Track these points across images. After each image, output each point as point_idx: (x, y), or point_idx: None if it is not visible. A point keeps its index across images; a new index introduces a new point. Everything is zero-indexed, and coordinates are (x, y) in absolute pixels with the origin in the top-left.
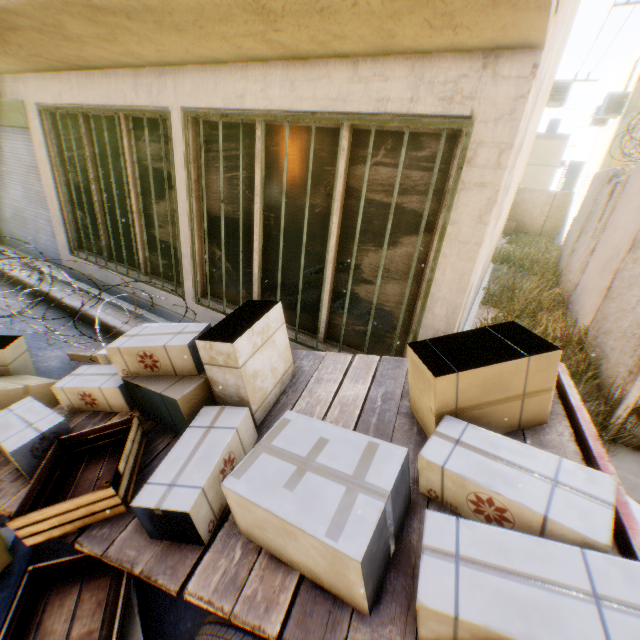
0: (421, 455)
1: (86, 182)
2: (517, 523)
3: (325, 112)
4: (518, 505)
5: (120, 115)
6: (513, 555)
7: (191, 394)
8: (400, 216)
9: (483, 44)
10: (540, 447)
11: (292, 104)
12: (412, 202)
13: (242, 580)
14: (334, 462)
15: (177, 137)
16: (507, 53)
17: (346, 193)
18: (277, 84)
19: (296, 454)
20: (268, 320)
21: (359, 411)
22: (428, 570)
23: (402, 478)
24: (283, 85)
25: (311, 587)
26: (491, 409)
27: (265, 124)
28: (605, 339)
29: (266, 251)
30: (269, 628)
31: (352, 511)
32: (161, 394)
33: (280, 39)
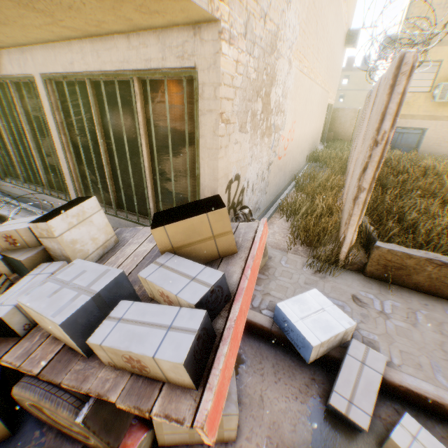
0: (138, 274)
1: (1, 129)
2: (174, 303)
3: (121, 70)
4: (168, 292)
5: (9, 81)
6: (147, 315)
7: (34, 257)
8: (178, 135)
9: (185, 21)
10: (226, 266)
11: (101, 66)
12: (183, 125)
13: (33, 351)
14: (81, 281)
15: (43, 94)
16: (204, 25)
17: (147, 123)
18: (89, 54)
19: (65, 280)
20: (83, 208)
21: (142, 258)
22: (102, 327)
23: (119, 286)
24: (93, 54)
25: (67, 349)
26: (196, 246)
27: (93, 81)
28: (345, 205)
29: (113, 166)
30: (36, 370)
31: (73, 303)
32: (16, 259)
33: (69, 25)
